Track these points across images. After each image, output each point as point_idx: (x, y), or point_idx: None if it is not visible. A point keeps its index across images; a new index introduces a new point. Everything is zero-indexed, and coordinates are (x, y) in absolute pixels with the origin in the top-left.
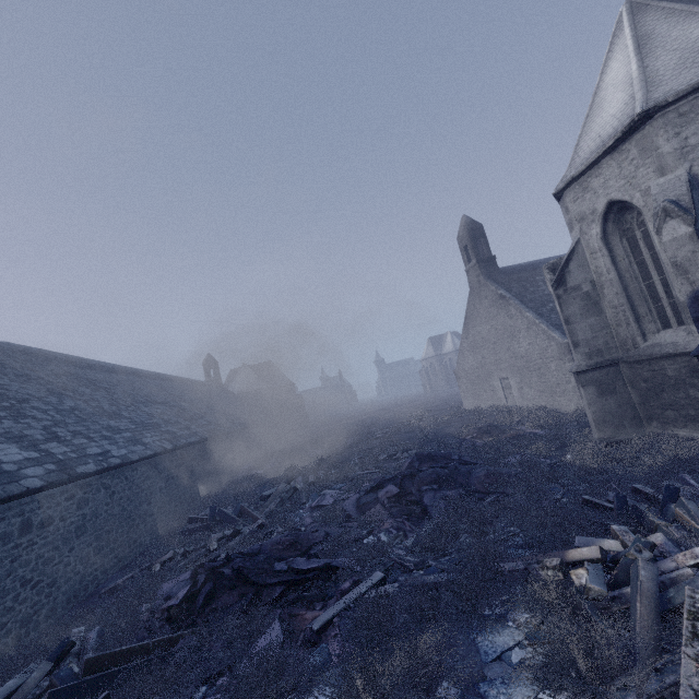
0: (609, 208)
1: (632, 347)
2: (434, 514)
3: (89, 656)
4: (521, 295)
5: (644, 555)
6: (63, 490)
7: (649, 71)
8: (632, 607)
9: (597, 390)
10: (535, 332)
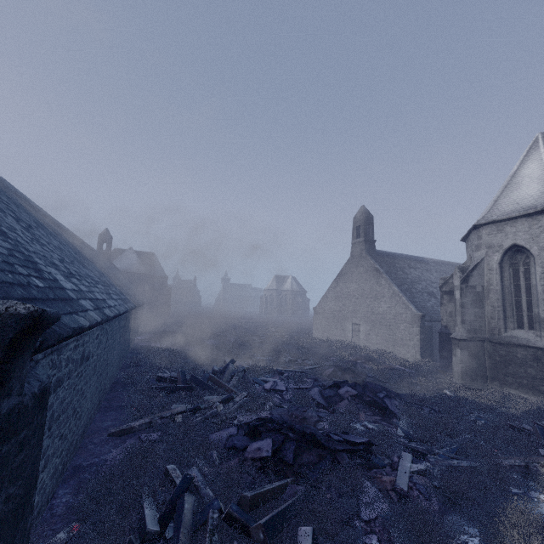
0: (511, 247)
1: (497, 334)
2: (401, 416)
3: (250, 494)
4: (388, 273)
5: None
6: (96, 329)
7: None
8: None
9: (469, 354)
10: (397, 301)
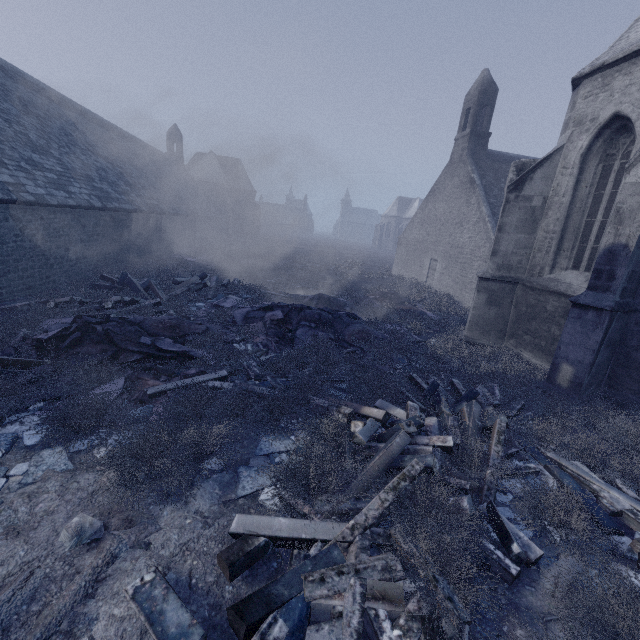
0: (612, 121)
1: (537, 275)
2: (297, 345)
3: None
4: (490, 187)
5: (411, 429)
6: None
7: None
8: (374, 458)
9: (488, 299)
10: (480, 229)
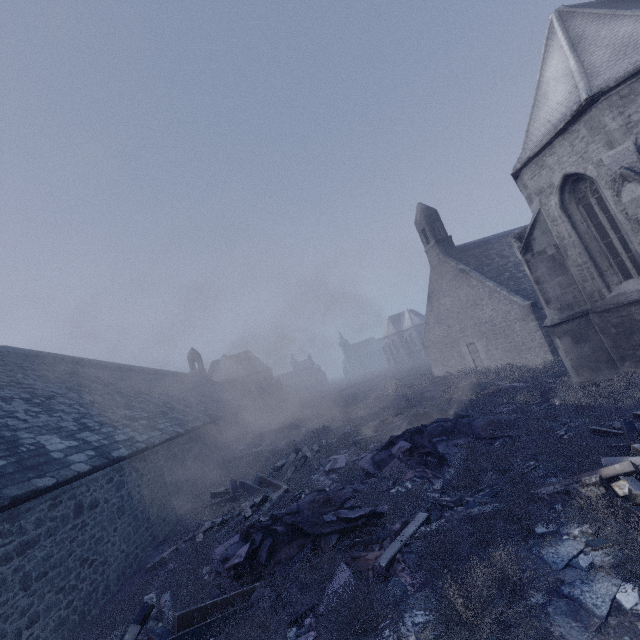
0: (565, 180)
1: (599, 299)
2: (452, 460)
3: (179, 613)
4: (479, 268)
5: None
6: (104, 474)
7: (586, 64)
8: None
9: (572, 339)
10: (497, 299)
